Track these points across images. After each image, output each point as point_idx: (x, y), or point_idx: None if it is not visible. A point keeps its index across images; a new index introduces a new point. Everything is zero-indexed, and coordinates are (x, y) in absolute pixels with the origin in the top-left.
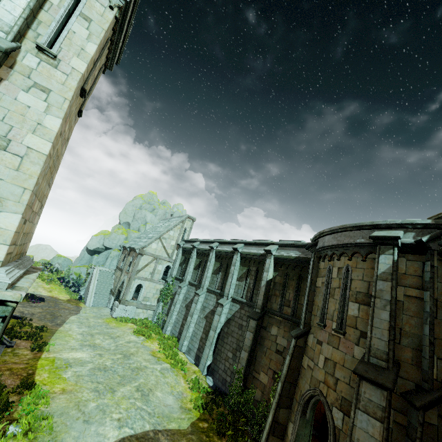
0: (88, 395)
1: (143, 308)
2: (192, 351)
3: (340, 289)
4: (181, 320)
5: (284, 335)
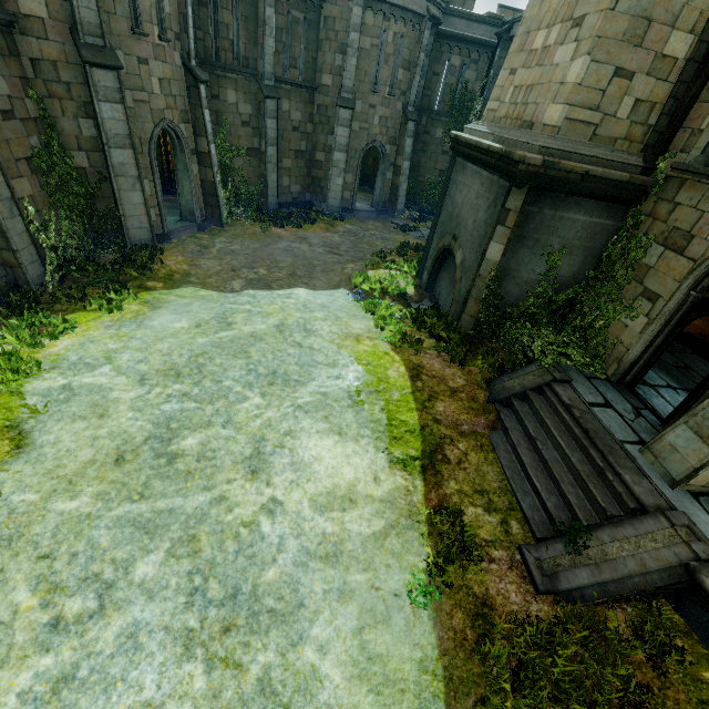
0: (322, 327)
1: None
2: None
3: None
4: None
5: None
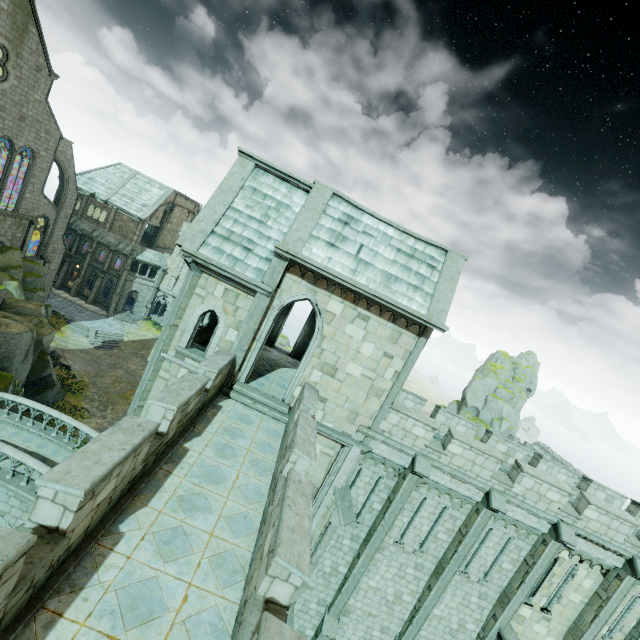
0: None
1: None
2: None
3: None
4: None
5: None
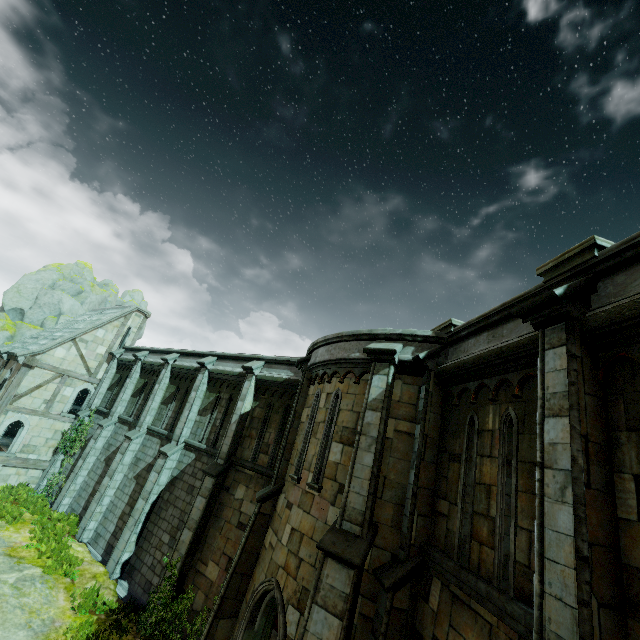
0: None
1: (18, 466)
2: (101, 539)
3: (325, 423)
4: (94, 484)
5: (254, 498)
